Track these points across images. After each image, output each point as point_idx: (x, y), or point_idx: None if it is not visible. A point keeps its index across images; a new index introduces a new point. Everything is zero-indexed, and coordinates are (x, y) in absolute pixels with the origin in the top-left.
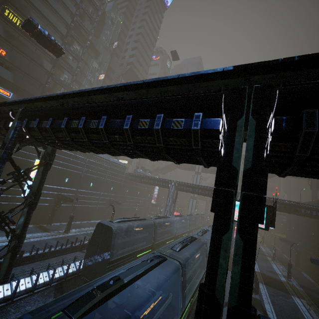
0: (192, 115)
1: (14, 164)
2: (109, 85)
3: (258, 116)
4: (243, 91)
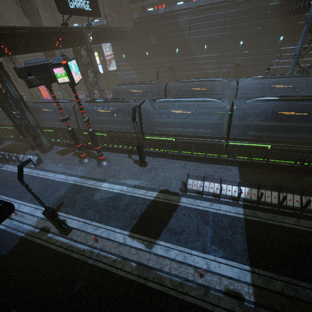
0: None
1: (80, 60)
2: None
3: None
4: None
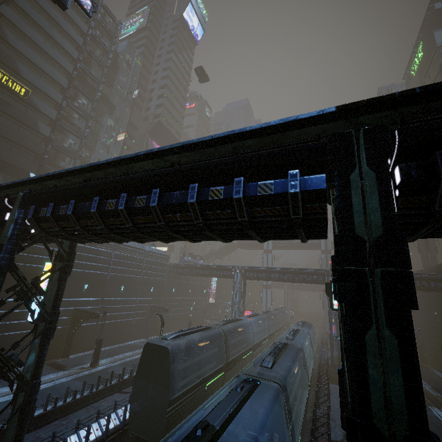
0: (283, 174)
1: (17, 274)
2: (161, 147)
3: (377, 166)
4: (349, 137)
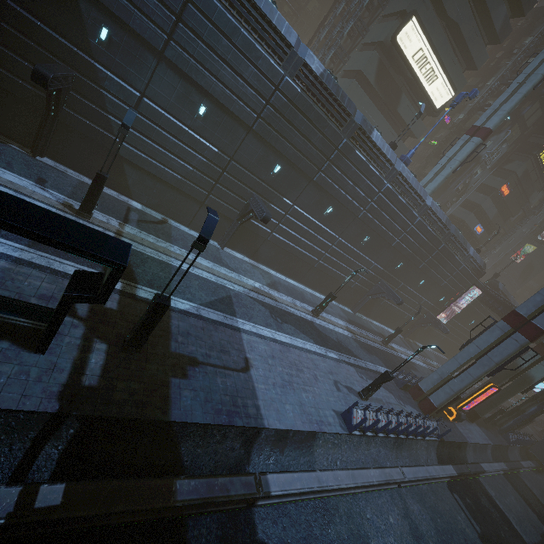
0: None
1: None
2: None
3: None
4: None
